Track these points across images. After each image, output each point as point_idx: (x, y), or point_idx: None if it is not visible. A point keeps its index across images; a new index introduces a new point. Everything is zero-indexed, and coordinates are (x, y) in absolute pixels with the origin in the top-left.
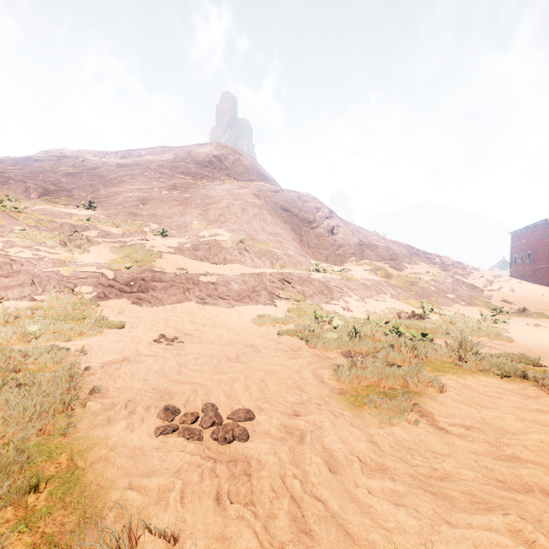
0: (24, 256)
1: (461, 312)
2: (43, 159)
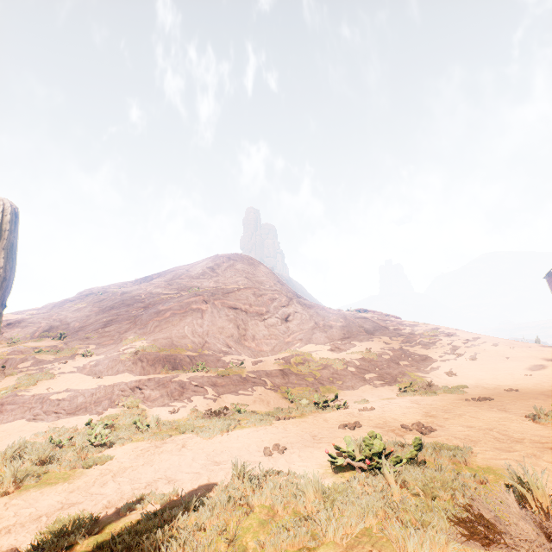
0: None
1: (348, 396)
2: (75, 298)
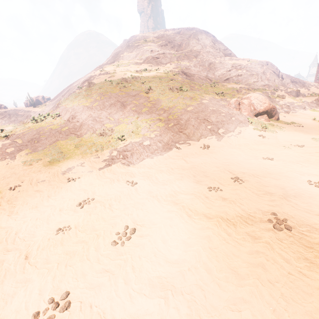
0: (287, 102)
1: None
2: (158, 57)
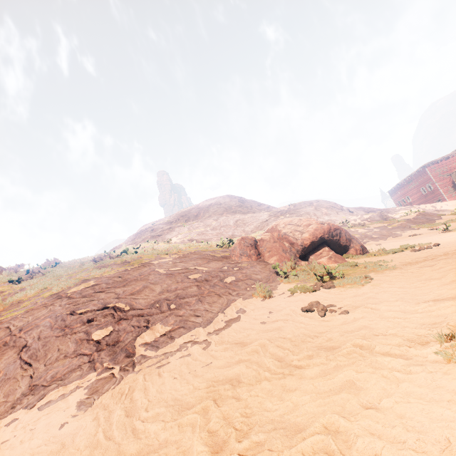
0: (372, 228)
1: None
2: (161, 233)
